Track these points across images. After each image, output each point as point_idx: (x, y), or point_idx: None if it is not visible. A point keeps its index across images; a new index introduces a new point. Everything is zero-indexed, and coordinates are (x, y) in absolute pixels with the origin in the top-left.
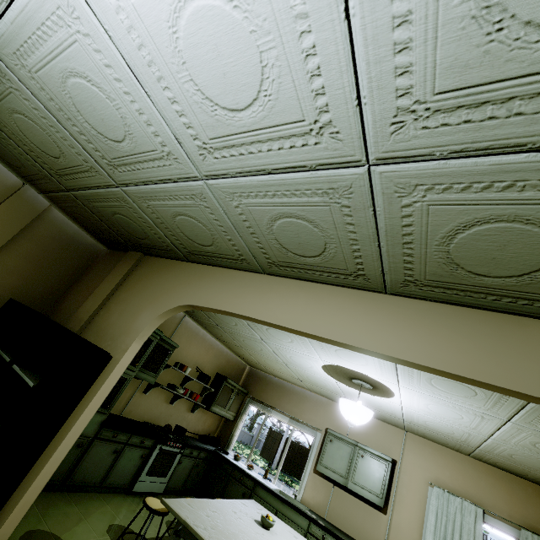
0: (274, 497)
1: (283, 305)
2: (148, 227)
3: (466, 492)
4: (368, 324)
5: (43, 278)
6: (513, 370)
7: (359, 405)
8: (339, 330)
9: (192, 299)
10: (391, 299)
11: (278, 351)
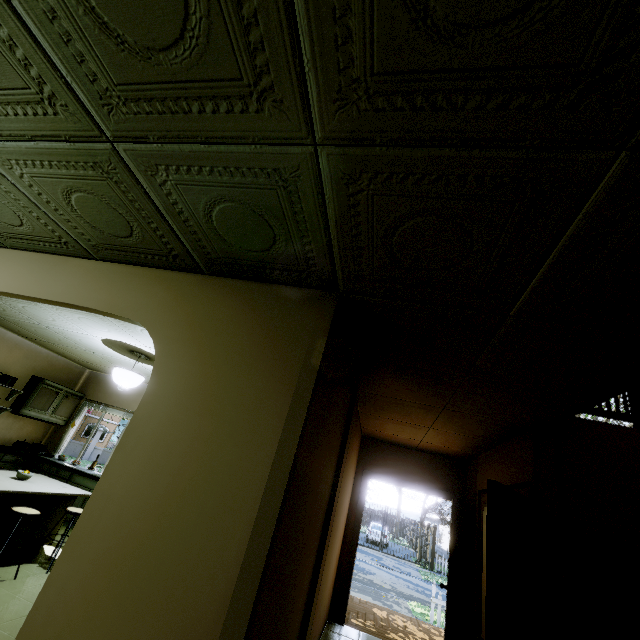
0: (90, 479)
1: None
2: None
3: None
4: None
5: None
6: (43, 287)
7: (124, 370)
8: None
9: None
10: (11, 253)
11: (67, 336)
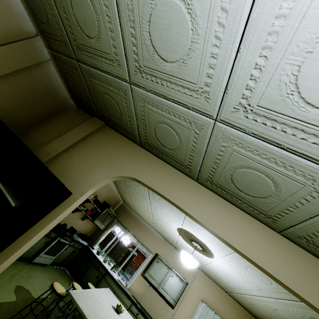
0: (115, 284)
1: (206, 210)
2: (127, 114)
3: (218, 309)
4: (264, 249)
5: (24, 109)
6: None
7: (194, 258)
8: (244, 245)
9: (140, 175)
10: (280, 238)
11: (154, 208)
